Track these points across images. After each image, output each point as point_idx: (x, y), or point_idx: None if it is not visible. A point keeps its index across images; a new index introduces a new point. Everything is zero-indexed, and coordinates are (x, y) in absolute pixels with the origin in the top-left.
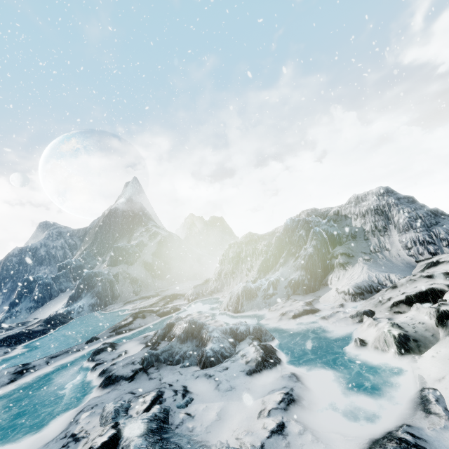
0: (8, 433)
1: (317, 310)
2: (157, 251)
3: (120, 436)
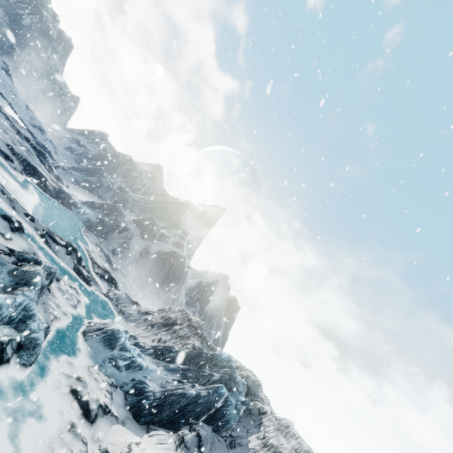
0: None
1: (91, 419)
2: (164, 253)
3: None
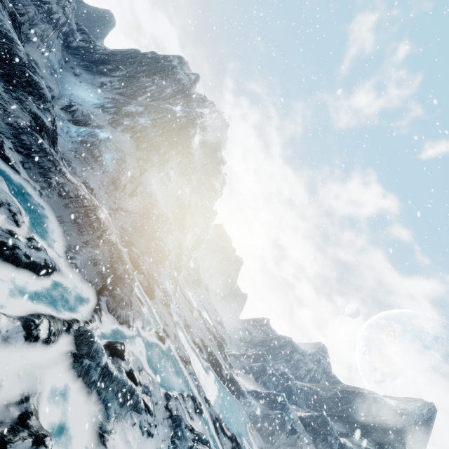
0: (153, 356)
1: None
2: None
3: (135, 383)
